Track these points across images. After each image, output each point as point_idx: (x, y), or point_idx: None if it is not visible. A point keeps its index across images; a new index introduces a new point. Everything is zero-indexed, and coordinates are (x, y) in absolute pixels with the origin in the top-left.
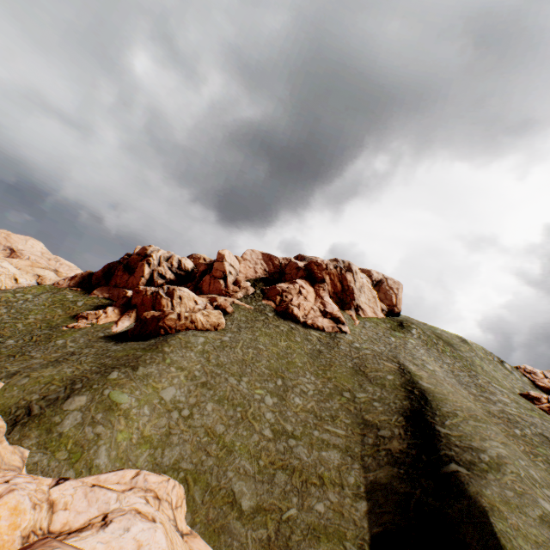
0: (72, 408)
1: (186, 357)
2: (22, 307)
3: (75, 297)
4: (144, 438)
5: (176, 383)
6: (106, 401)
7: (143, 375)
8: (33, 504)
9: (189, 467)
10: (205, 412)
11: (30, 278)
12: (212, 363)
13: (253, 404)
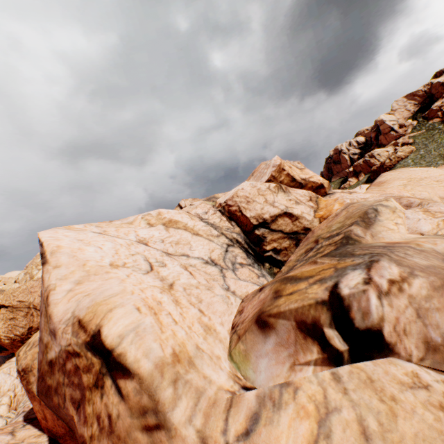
0: None
1: None
2: None
3: None
4: None
5: None
6: None
7: None
8: None
9: None
10: None
11: None
12: (423, 164)
13: None
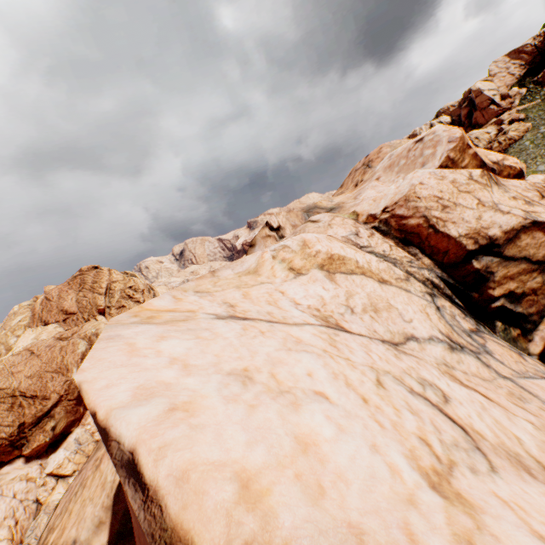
0: None
1: (529, 154)
2: None
3: None
4: None
5: (539, 164)
6: None
7: None
8: None
9: None
10: None
11: None
12: None
13: None
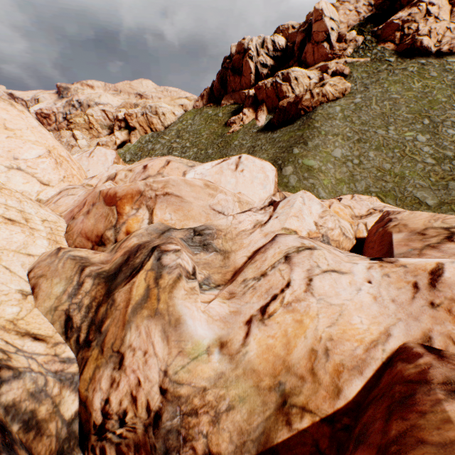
0: (288, 174)
1: (333, 126)
2: (193, 130)
3: (213, 112)
4: (338, 181)
5: (338, 146)
6: (303, 166)
7: (314, 147)
8: (343, 207)
9: (376, 190)
10: (369, 158)
11: (179, 110)
12: (357, 124)
13: (406, 145)
